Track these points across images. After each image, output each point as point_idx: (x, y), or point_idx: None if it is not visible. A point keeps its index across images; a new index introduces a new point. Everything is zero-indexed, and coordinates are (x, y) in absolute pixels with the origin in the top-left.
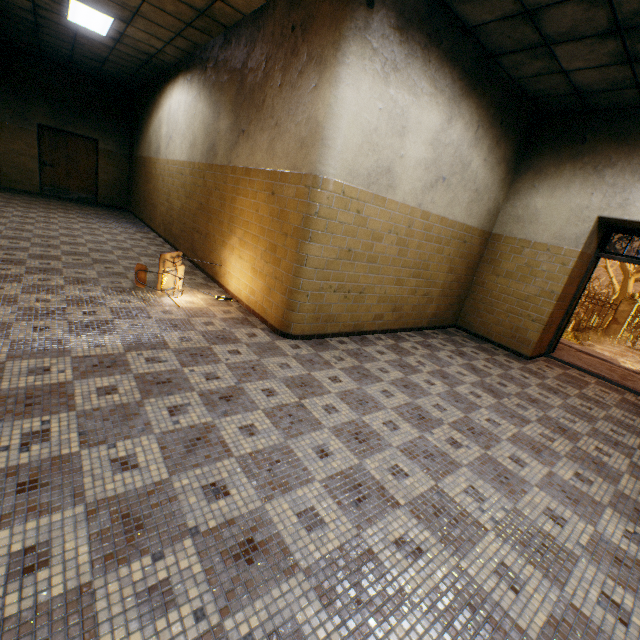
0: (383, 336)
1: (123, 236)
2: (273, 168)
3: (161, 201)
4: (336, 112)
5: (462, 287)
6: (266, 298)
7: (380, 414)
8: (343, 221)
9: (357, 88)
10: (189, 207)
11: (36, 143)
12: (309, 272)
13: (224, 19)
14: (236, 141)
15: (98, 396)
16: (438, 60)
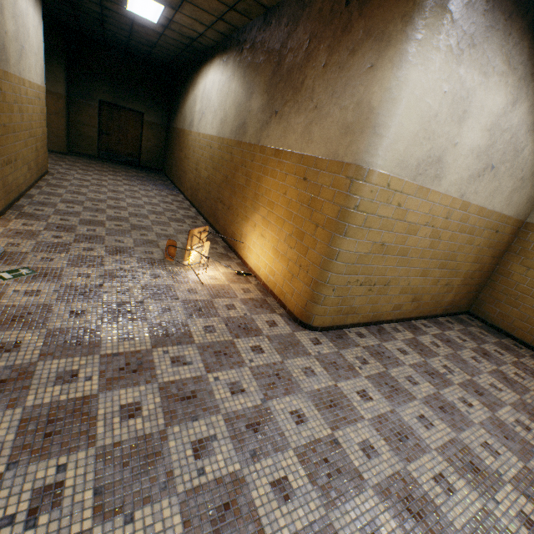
0: (399, 326)
1: (157, 199)
2: (307, 152)
3: (190, 169)
4: (396, 96)
5: (483, 275)
6: (287, 283)
7: (426, 460)
8: (382, 215)
9: (425, 68)
10: (215, 178)
11: (97, 115)
12: (339, 266)
13: None
14: (267, 121)
15: (120, 420)
16: (519, 32)
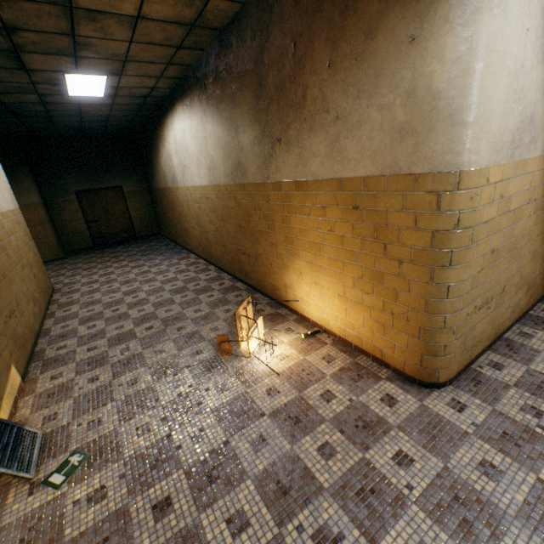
0: (523, 327)
1: (171, 271)
2: (346, 175)
3: (191, 225)
4: (472, 64)
5: None
6: (378, 336)
7: None
8: (486, 218)
9: (503, 8)
10: (225, 230)
11: (78, 207)
12: (453, 304)
13: (217, 20)
14: (270, 153)
15: None
16: None
